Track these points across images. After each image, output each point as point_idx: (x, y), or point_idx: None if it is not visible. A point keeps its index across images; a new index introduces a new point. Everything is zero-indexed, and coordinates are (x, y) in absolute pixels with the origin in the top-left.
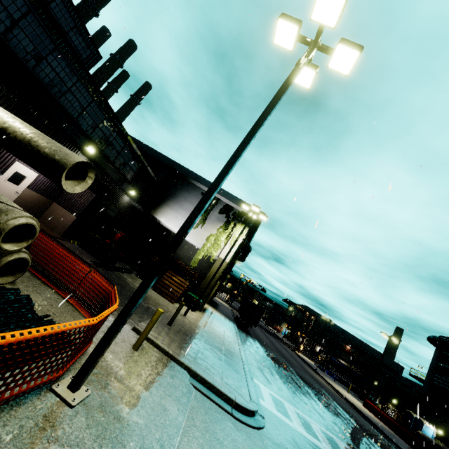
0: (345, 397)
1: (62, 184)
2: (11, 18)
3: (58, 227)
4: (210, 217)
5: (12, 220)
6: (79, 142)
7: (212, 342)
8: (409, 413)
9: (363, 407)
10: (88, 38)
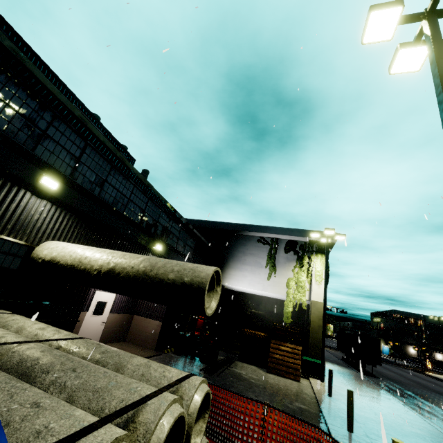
0: None
1: (204, 311)
2: (74, 158)
3: (148, 341)
4: (278, 260)
5: (191, 403)
6: (147, 244)
7: (398, 426)
8: None
9: None
10: (121, 149)
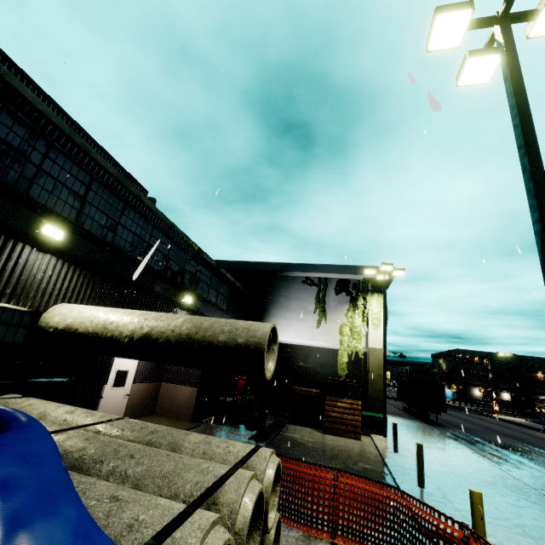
0: None
1: (264, 375)
2: (78, 197)
3: (182, 412)
4: (328, 304)
5: (264, 477)
6: (174, 297)
7: (469, 475)
8: None
9: None
10: (129, 179)
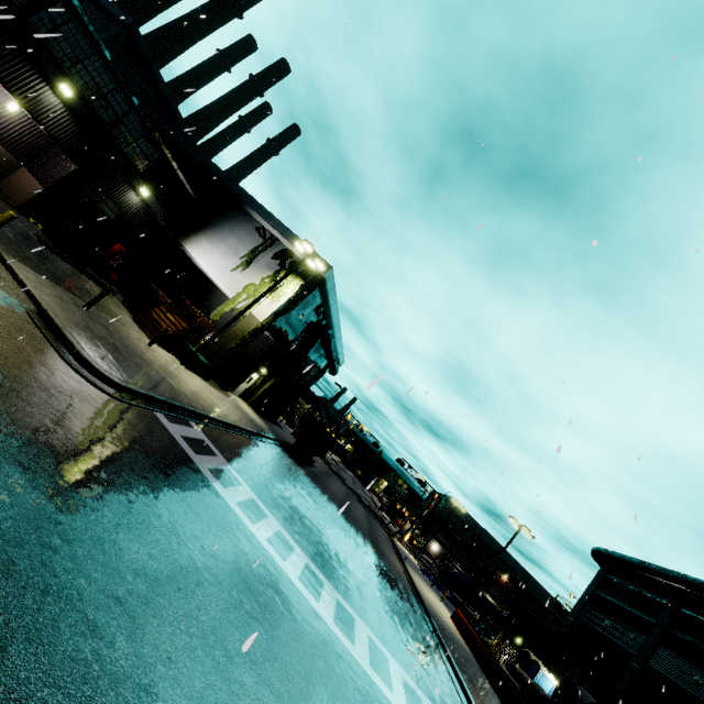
0: (416, 587)
1: None
2: None
3: (18, 196)
4: (259, 260)
5: None
6: (48, 72)
7: (161, 371)
8: (527, 654)
9: (444, 615)
10: None
